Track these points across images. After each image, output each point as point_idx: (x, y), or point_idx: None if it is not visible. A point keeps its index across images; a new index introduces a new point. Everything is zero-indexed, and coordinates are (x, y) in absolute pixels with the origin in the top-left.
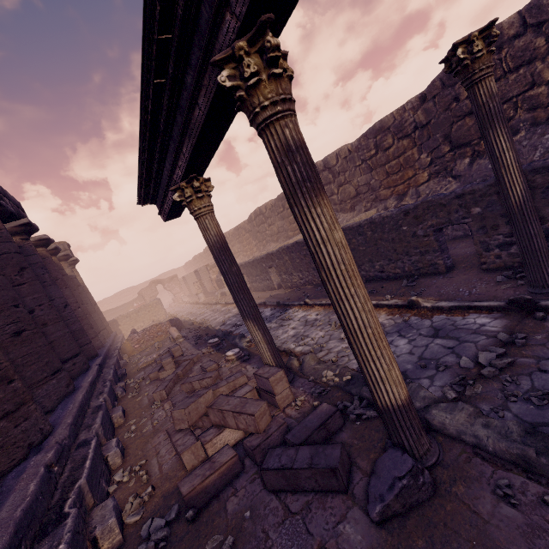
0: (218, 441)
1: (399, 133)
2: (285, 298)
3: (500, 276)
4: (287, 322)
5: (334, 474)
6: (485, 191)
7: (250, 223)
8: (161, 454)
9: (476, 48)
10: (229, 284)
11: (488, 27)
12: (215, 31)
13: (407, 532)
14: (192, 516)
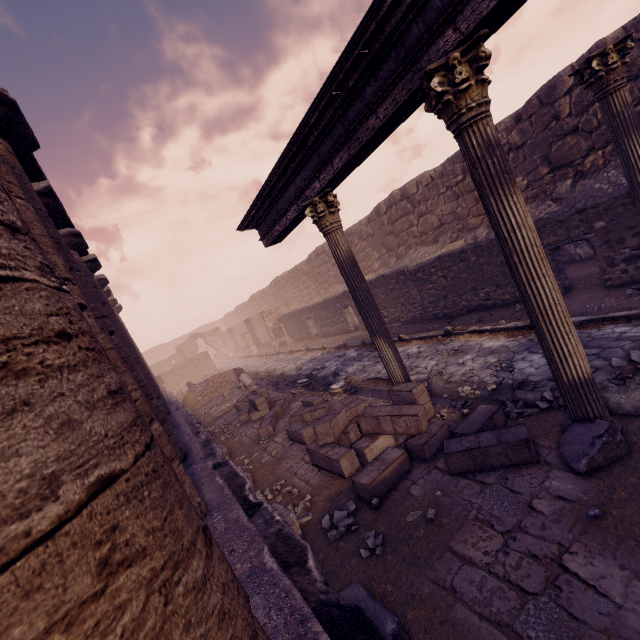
0: (374, 447)
1: None
2: (368, 338)
3: (630, 290)
4: None
5: (527, 446)
6: (610, 204)
7: (309, 264)
8: (300, 473)
9: (611, 60)
10: (359, 300)
11: (623, 41)
12: (427, 45)
13: (616, 476)
14: (377, 503)
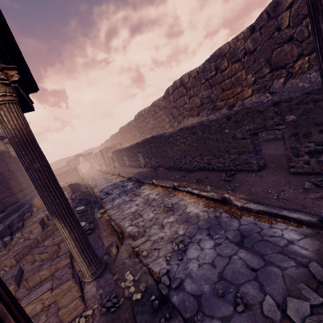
0: None
1: (232, 58)
2: (144, 175)
3: (308, 183)
4: (136, 197)
5: None
6: (302, 99)
7: (136, 121)
8: None
9: None
10: (32, 180)
11: None
12: None
13: None
14: None
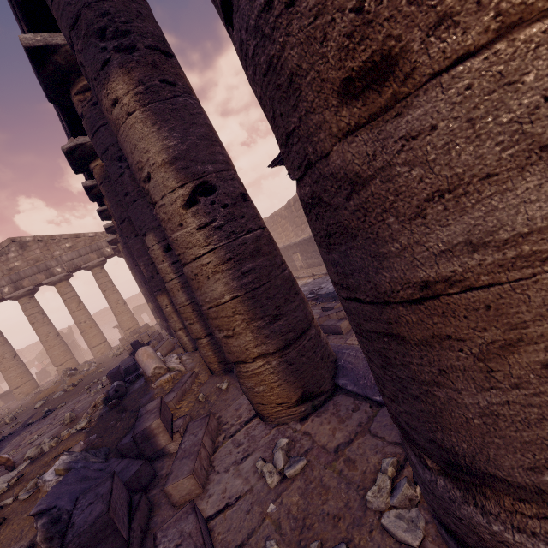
0: None
1: None
2: None
3: None
4: None
5: None
6: None
7: (288, 209)
8: None
9: None
10: None
11: None
12: None
13: None
14: None
